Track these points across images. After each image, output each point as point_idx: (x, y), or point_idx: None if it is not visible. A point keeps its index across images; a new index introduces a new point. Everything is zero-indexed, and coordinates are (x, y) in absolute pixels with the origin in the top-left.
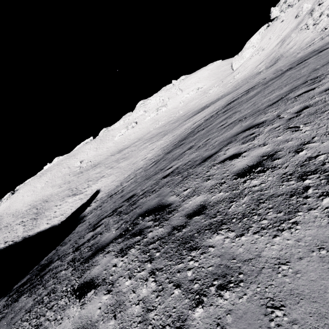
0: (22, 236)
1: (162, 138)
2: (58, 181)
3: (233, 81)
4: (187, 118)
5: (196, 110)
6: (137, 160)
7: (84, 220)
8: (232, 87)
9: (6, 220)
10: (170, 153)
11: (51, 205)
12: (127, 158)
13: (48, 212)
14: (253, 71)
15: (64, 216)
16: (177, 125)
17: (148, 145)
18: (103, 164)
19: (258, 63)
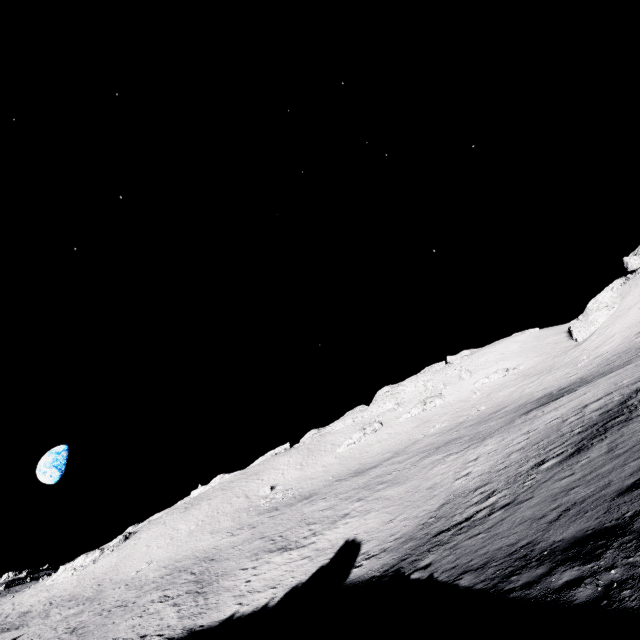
0: (183, 626)
1: (480, 443)
2: (226, 521)
3: (590, 358)
4: (522, 412)
5: (526, 402)
6: (436, 481)
7: (414, 569)
8: (596, 365)
9: (113, 595)
10: (620, 430)
11: (229, 567)
12: (394, 481)
13: (227, 580)
14: (634, 340)
15: (283, 590)
16: (502, 423)
17: (443, 458)
18: (329, 493)
19: (637, 329)
